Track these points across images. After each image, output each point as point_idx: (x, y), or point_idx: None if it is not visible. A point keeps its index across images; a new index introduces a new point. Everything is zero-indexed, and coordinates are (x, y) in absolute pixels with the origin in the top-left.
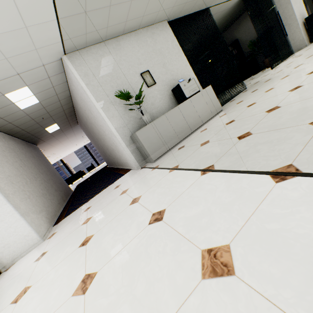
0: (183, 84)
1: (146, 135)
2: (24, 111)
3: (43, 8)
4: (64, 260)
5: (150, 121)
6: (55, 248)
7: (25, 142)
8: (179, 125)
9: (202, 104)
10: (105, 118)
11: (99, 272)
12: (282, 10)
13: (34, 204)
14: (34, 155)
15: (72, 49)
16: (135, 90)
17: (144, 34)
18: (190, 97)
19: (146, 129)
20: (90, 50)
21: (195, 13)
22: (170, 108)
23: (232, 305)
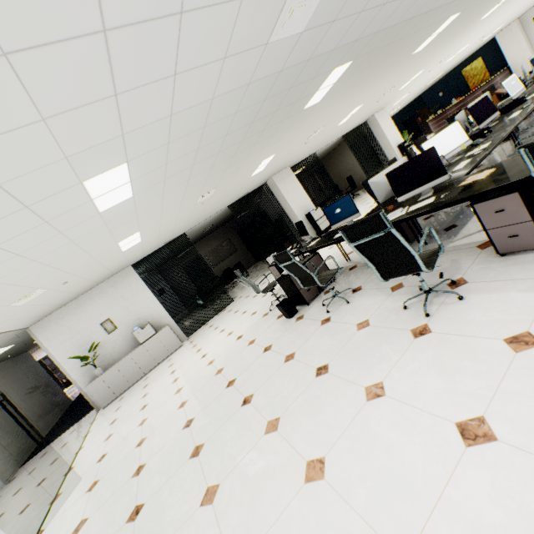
0: (137, 332)
1: (96, 388)
2: (2, 353)
3: (1, 336)
4: (2, 504)
5: (102, 372)
6: (6, 493)
7: (11, 360)
8: (131, 371)
9: (158, 345)
10: (65, 371)
11: (6, 512)
12: (284, 204)
13: (5, 448)
14: (20, 375)
15: (34, 323)
16: (95, 340)
17: (106, 286)
18: (145, 341)
19: (96, 382)
20: (52, 316)
21: (169, 242)
22: (134, 347)
23: (14, 521)
